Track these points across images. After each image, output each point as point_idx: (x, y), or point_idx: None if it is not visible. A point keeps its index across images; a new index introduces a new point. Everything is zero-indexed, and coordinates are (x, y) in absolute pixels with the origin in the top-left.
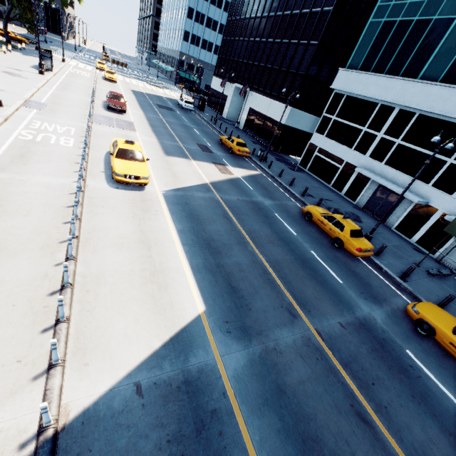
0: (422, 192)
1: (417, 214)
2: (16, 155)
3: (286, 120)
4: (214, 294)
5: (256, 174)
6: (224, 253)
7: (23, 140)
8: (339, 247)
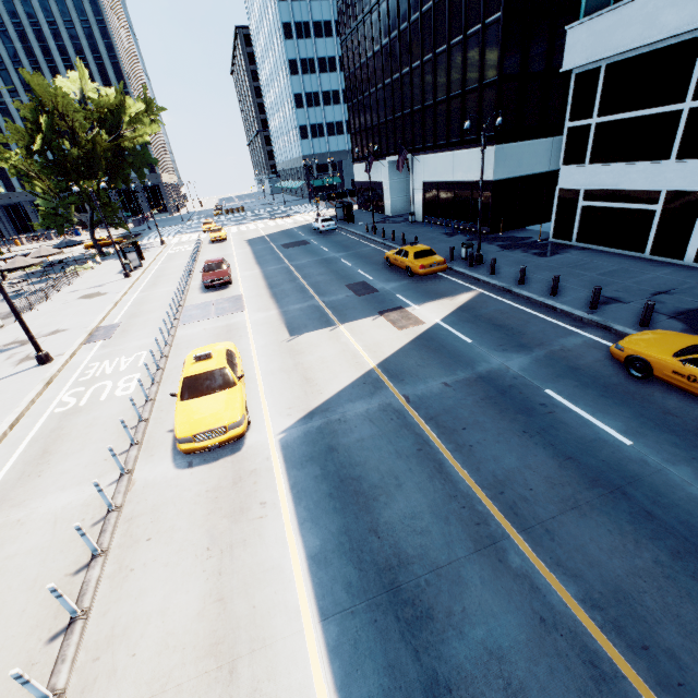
0: None
1: None
2: (35, 456)
3: (494, 171)
4: None
5: (470, 298)
6: (441, 613)
7: (59, 413)
8: None
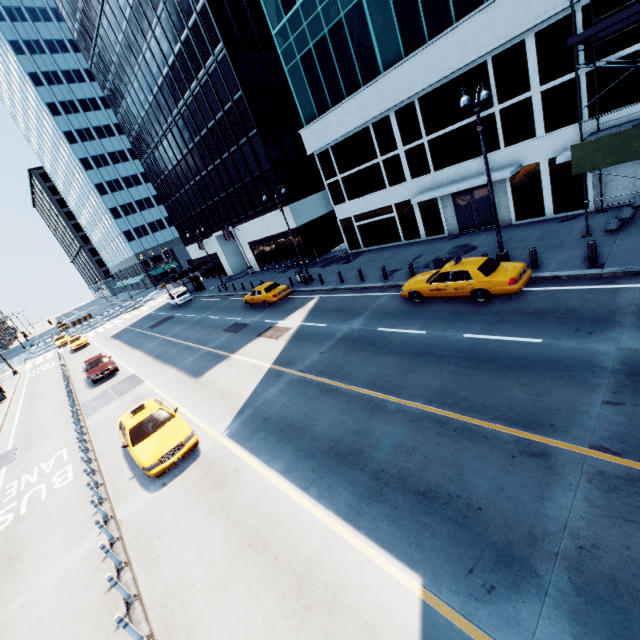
0: (502, 161)
1: (522, 186)
2: (0, 567)
3: (295, 221)
4: (411, 534)
5: (315, 303)
6: (366, 448)
7: (1, 531)
8: (487, 299)
